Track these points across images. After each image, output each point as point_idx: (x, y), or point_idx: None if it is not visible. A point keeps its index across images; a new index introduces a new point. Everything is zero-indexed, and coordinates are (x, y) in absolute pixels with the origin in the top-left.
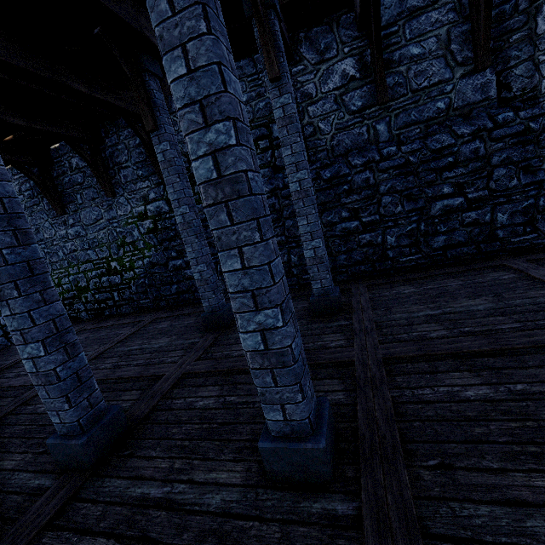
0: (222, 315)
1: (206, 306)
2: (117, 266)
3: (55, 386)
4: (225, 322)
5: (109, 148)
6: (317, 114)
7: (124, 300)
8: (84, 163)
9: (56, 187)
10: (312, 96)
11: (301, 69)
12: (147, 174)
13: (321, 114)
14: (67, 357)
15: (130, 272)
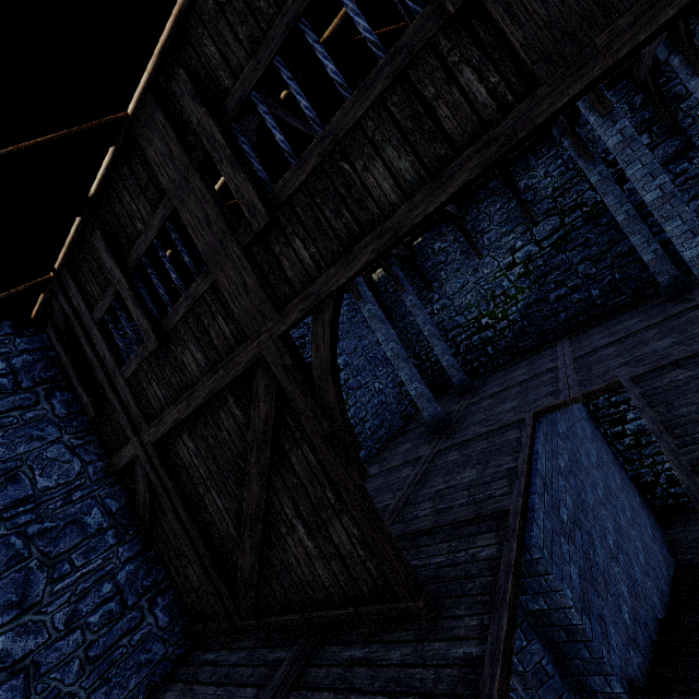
0: (689, 279)
1: (665, 279)
2: (489, 320)
3: None
4: (693, 285)
5: (470, 222)
6: (691, 107)
7: (500, 351)
8: (446, 244)
9: (423, 272)
10: (681, 96)
11: (663, 81)
12: (511, 228)
13: (696, 105)
14: None
15: (503, 322)
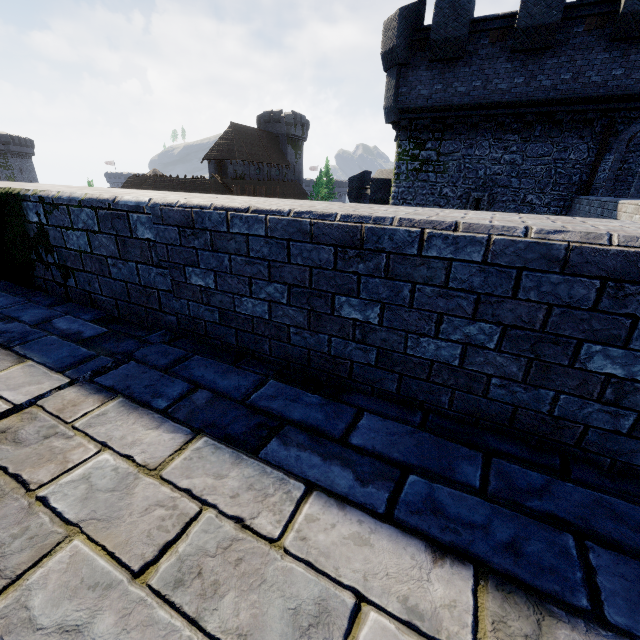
0: None
1: None
2: None
3: (630, 197)
4: None
5: None
6: None
7: None
8: None
9: None
10: None
11: None
12: None
13: None
14: (635, 194)
15: None
